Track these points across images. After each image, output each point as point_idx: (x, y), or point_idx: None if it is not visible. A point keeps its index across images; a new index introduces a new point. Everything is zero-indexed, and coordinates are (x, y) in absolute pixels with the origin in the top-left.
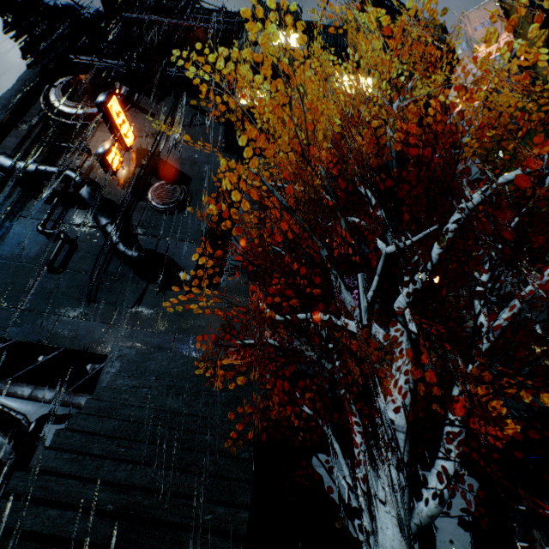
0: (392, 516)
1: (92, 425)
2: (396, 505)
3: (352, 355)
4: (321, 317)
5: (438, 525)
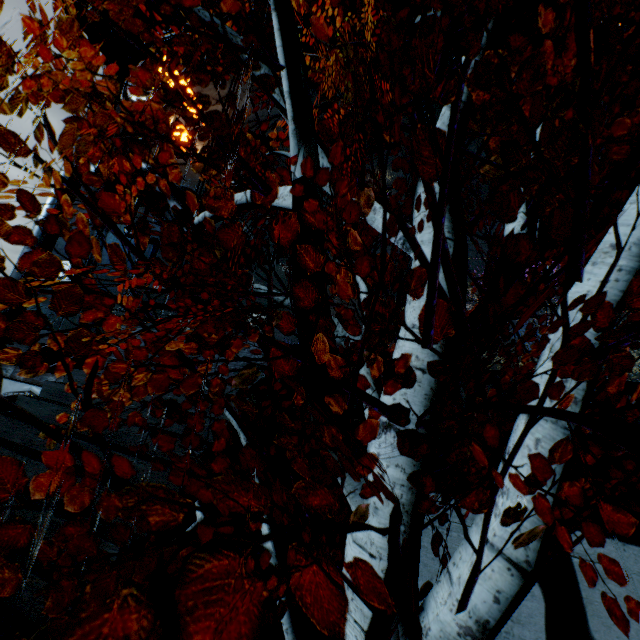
0: (355, 623)
1: (32, 409)
2: (363, 601)
3: None
4: (239, 200)
5: (601, 639)
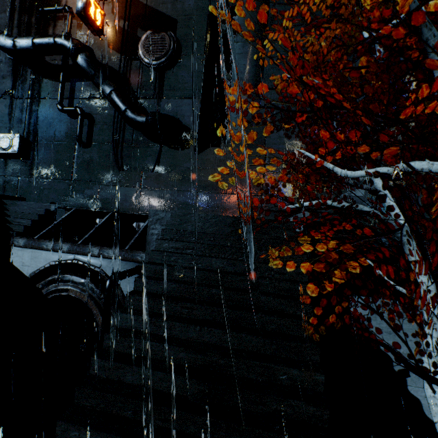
0: None
1: (153, 287)
2: None
3: (398, 202)
4: (426, 169)
5: None
